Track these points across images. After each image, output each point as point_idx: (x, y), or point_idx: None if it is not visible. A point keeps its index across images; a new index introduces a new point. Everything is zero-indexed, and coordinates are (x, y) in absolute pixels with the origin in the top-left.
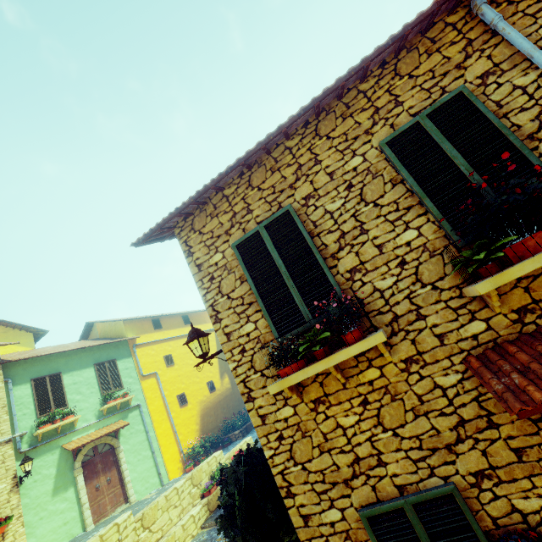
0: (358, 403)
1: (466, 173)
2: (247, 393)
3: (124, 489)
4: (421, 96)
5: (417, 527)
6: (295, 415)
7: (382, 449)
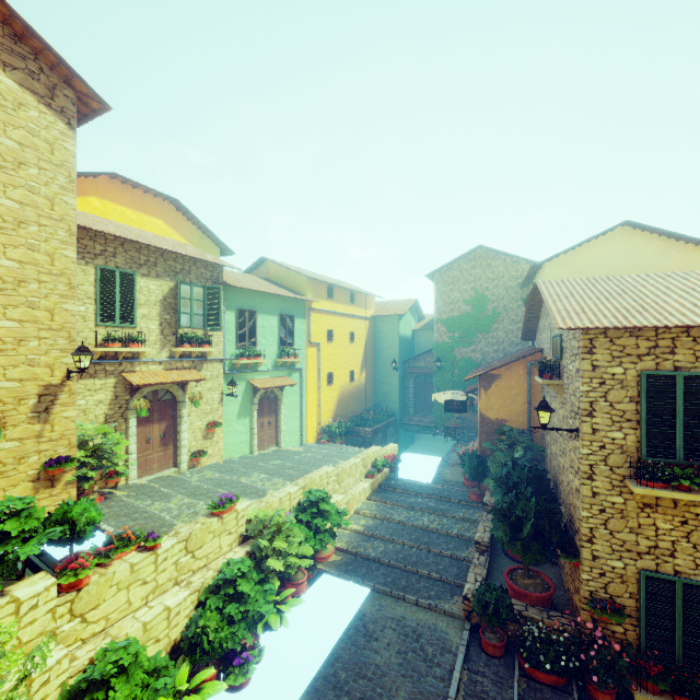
0: (679, 520)
1: None
2: (590, 474)
3: (277, 434)
4: None
5: (678, 592)
6: (623, 504)
7: (678, 550)
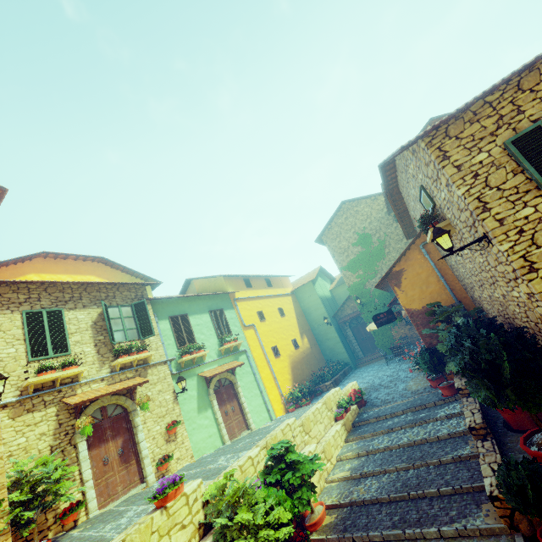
0: None
1: None
2: (528, 266)
3: (245, 418)
4: None
5: None
6: None
7: None
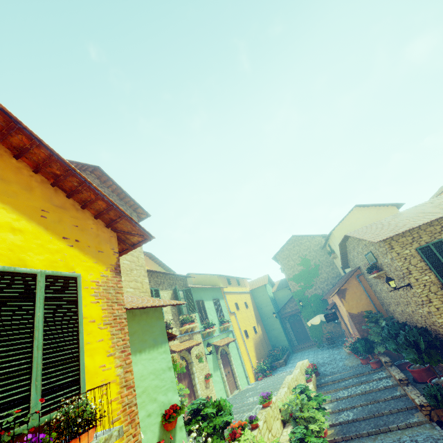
0: None
1: None
2: (429, 300)
3: (235, 380)
4: None
5: None
6: None
7: None
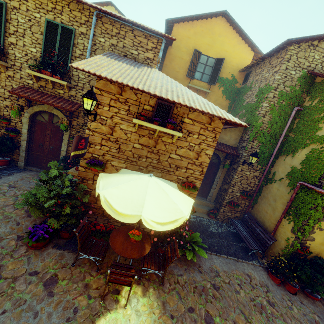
0: None
1: (56, 49)
2: None
3: None
4: (67, 20)
5: None
6: None
7: None
